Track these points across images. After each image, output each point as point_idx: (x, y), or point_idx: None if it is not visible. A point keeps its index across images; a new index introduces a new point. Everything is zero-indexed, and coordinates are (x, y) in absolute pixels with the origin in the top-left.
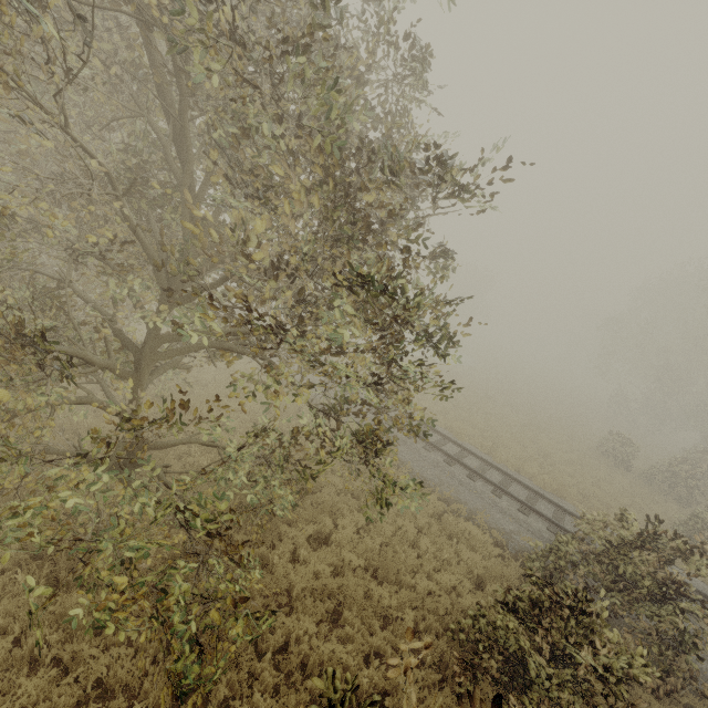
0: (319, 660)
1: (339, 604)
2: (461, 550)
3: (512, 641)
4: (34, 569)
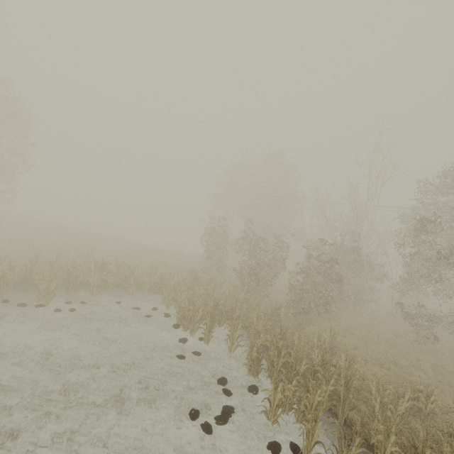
0: None
1: None
2: None
3: None
4: None
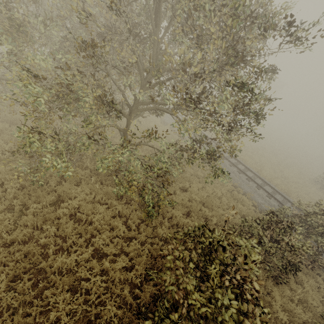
0: (182, 224)
1: (189, 211)
2: (238, 205)
3: (255, 233)
4: (96, 178)
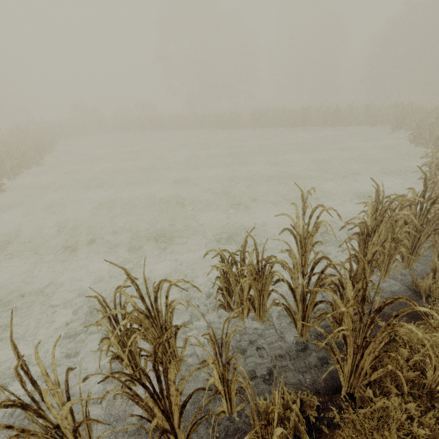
0: None
1: None
2: None
3: None
4: None
